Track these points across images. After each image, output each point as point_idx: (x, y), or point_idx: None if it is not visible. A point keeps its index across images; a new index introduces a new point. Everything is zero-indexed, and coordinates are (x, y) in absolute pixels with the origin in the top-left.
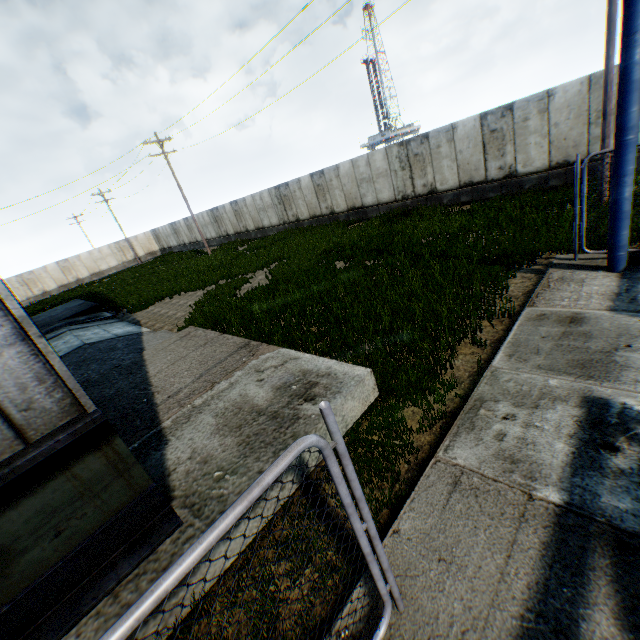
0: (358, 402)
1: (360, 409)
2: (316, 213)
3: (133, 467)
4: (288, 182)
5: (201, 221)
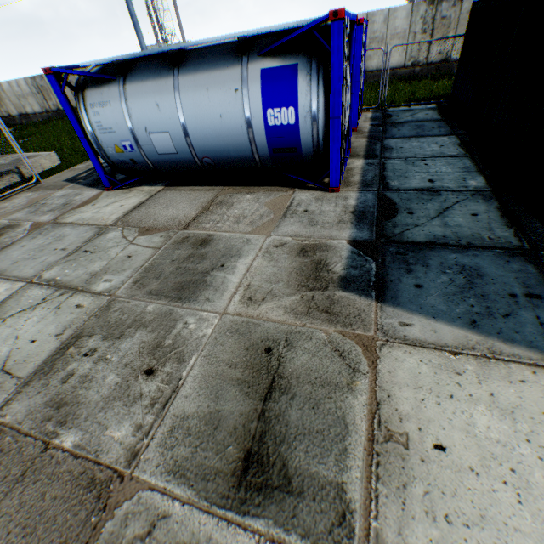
0: (50, 162)
1: (52, 165)
2: (74, 105)
3: None
4: (43, 75)
5: None
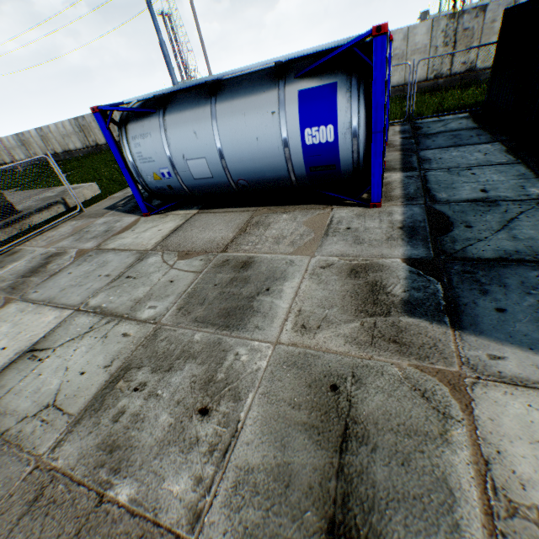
0: (91, 192)
1: (93, 195)
2: None
3: (3, 195)
4: (85, 115)
5: (8, 144)
